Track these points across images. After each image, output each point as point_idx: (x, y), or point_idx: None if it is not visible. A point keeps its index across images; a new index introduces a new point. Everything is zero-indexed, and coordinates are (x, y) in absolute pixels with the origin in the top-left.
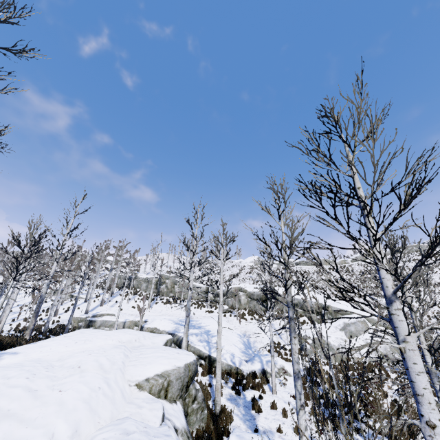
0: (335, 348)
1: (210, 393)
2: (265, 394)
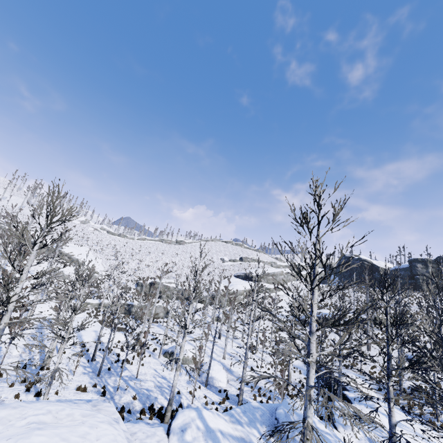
0: (65, 275)
1: None
2: None
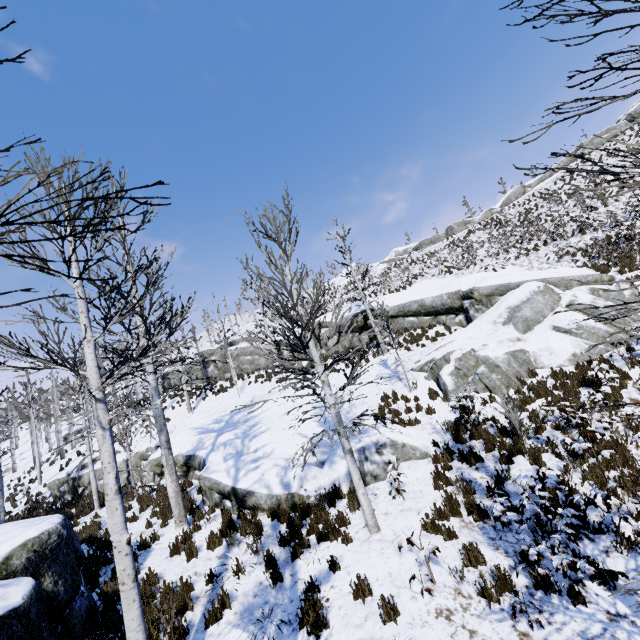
0: (500, 363)
1: (182, 629)
2: (352, 543)
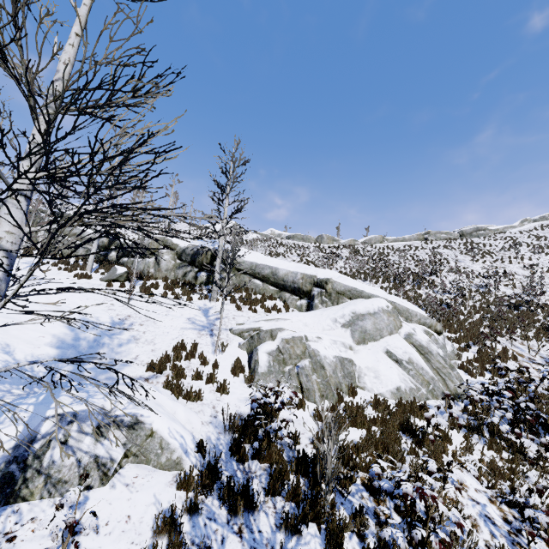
0: (327, 364)
1: None
2: None
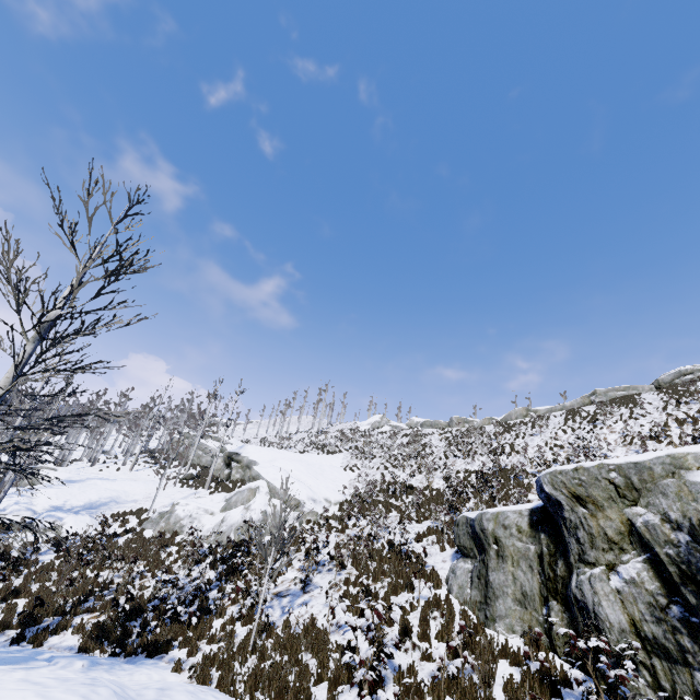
0: (174, 518)
1: None
2: None
